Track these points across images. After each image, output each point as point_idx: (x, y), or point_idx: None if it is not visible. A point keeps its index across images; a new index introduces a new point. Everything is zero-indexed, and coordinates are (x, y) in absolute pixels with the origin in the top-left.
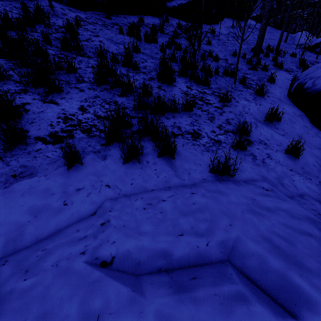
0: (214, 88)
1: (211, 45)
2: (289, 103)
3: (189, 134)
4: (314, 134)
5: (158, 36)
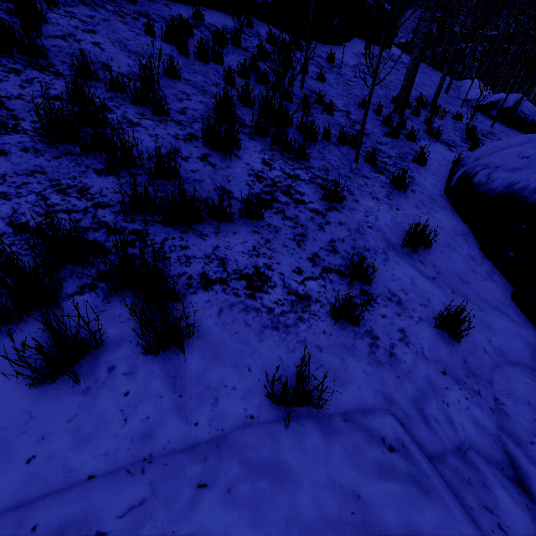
0: (317, 167)
1: (325, 83)
2: (446, 207)
3: (243, 280)
4: (485, 274)
5: (227, 51)
